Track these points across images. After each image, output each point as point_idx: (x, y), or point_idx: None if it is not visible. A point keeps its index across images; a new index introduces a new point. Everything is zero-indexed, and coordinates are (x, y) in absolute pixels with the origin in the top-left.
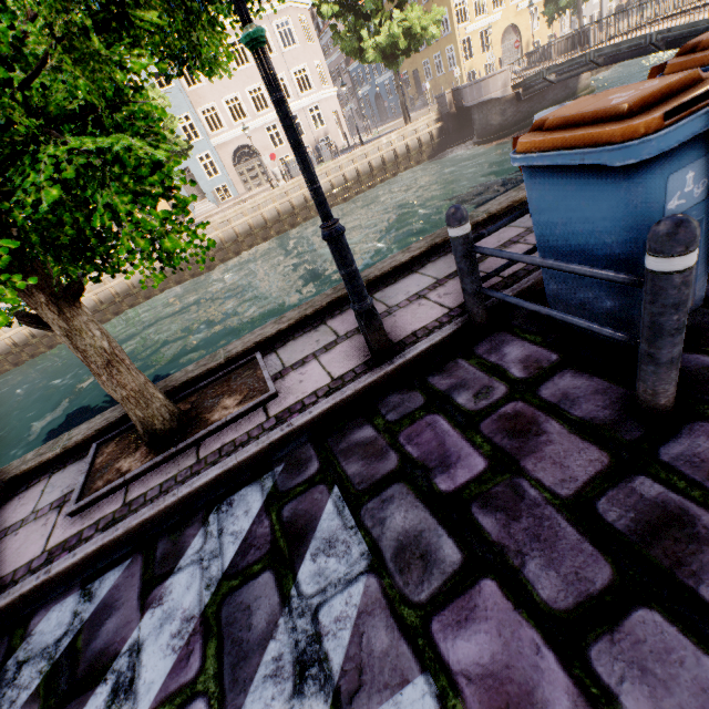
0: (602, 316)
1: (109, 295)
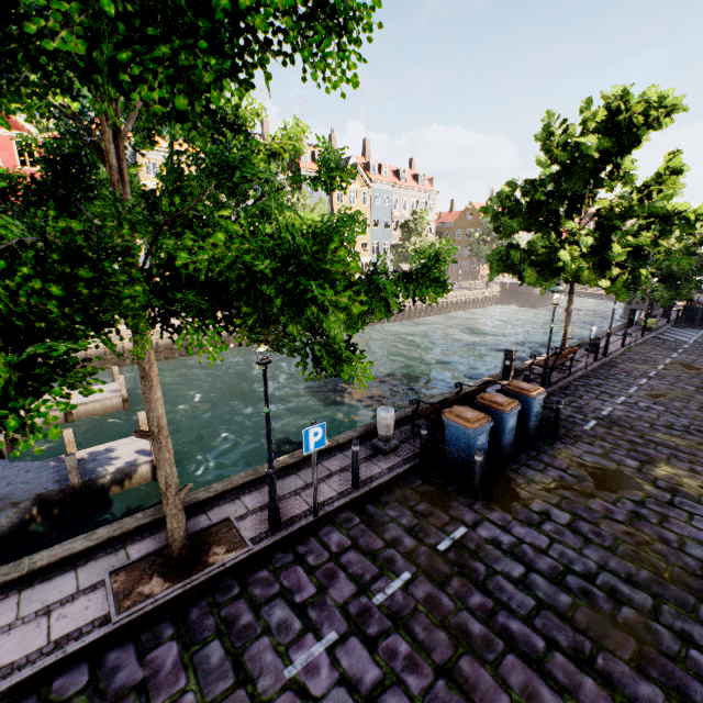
0: (693, 321)
1: None
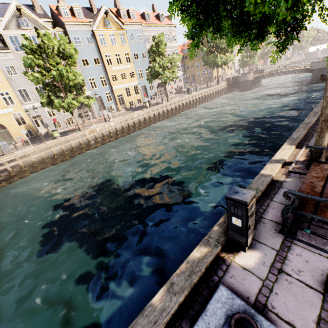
0: None
1: (148, 118)
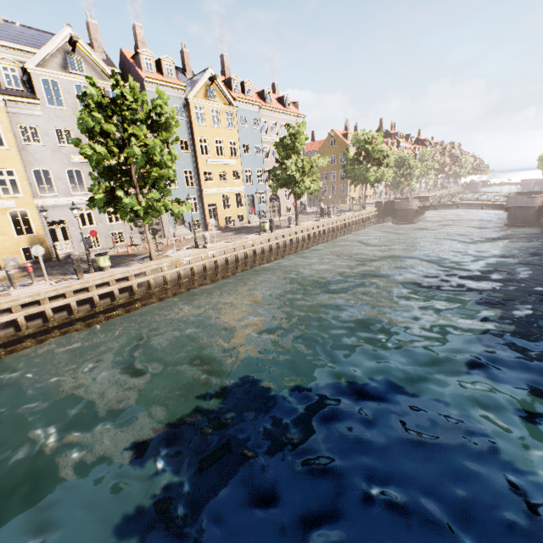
0: None
1: (267, 248)
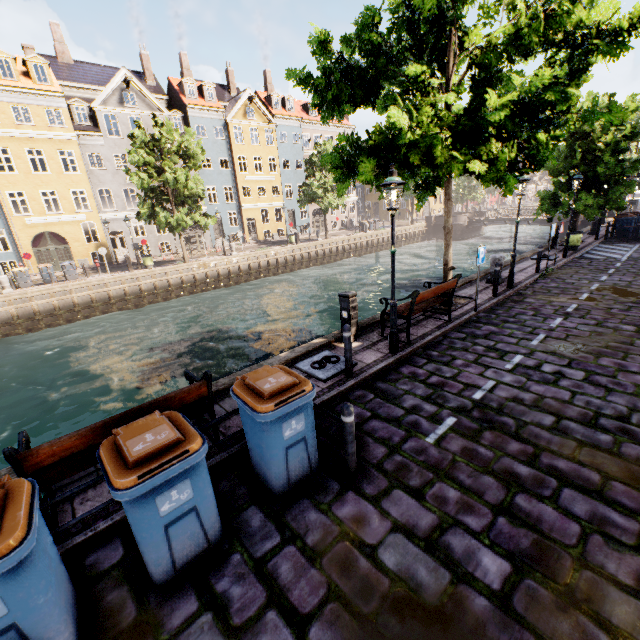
0: (626, 235)
1: (291, 259)
